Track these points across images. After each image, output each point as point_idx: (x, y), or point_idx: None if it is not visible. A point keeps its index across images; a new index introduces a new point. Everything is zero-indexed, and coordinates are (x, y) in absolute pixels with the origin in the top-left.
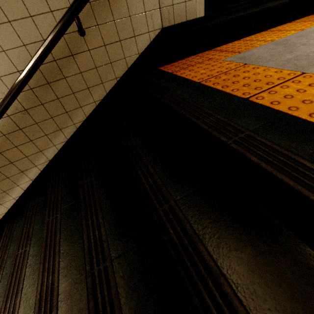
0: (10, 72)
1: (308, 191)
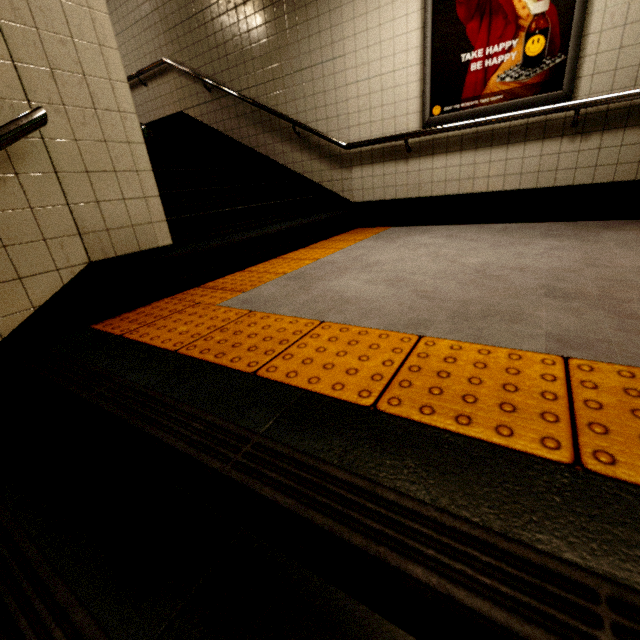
0: None
1: (341, 525)
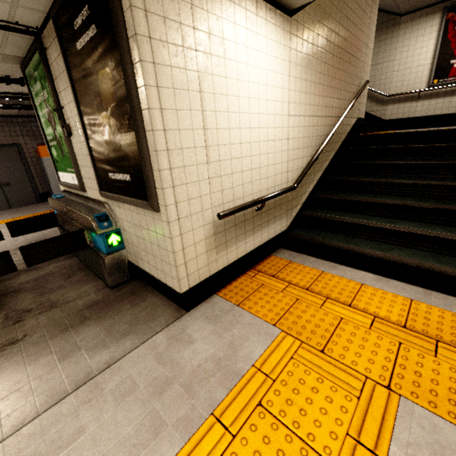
0: (334, 116)
1: None
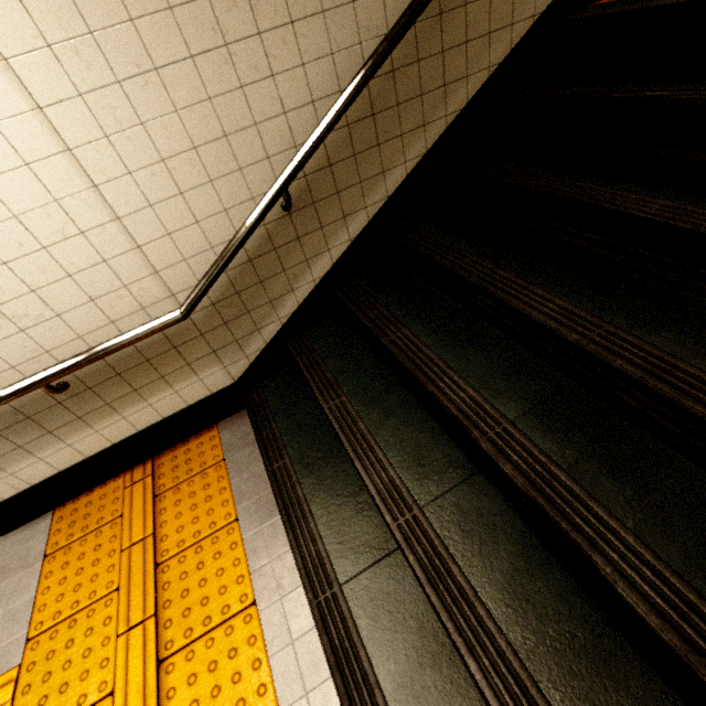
0: None
1: None
